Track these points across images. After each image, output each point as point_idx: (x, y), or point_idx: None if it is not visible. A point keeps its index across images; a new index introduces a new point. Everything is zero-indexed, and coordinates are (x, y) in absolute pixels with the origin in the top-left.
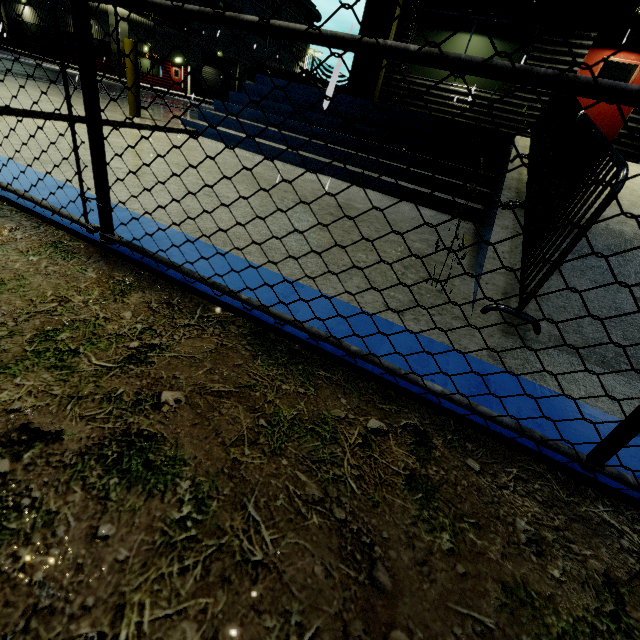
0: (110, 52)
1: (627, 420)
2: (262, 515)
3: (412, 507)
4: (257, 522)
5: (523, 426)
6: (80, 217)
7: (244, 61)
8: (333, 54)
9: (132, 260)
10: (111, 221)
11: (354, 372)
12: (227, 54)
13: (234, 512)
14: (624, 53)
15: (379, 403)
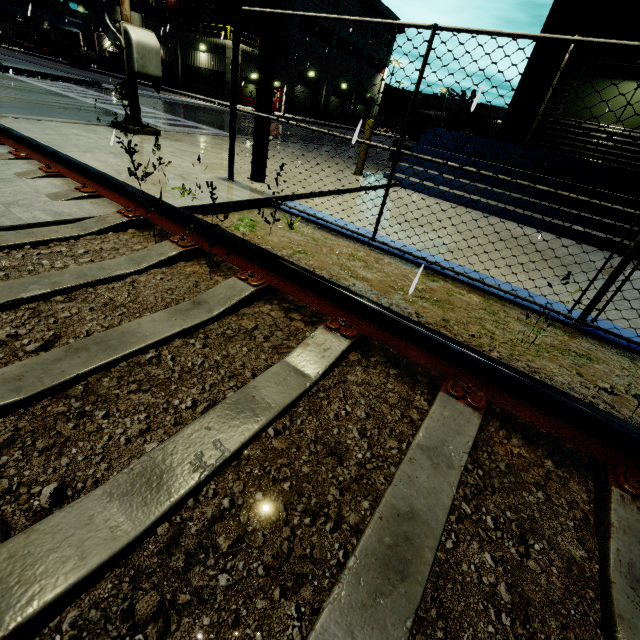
0: (223, 81)
1: None
2: None
3: None
4: None
5: None
6: (563, 310)
7: (331, 78)
8: None
9: (602, 338)
10: (597, 317)
11: None
12: (317, 73)
13: None
14: None
15: None
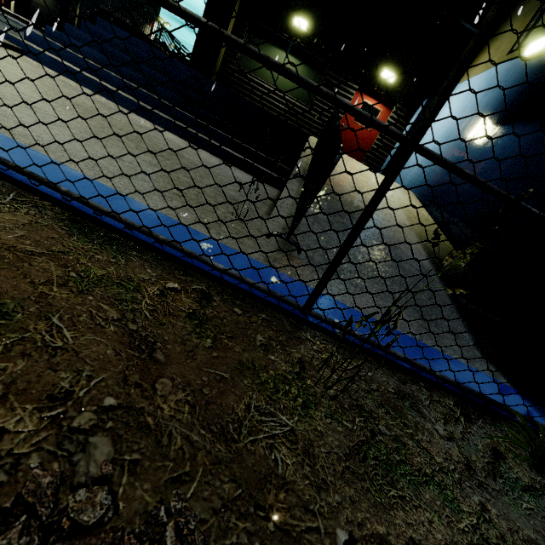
0: None
1: (319, 279)
2: (65, 324)
3: (190, 327)
4: (60, 327)
5: (271, 290)
6: None
7: (86, 2)
8: (148, 3)
9: None
10: None
11: (162, 256)
12: None
13: (38, 321)
14: (374, 100)
15: (178, 275)
